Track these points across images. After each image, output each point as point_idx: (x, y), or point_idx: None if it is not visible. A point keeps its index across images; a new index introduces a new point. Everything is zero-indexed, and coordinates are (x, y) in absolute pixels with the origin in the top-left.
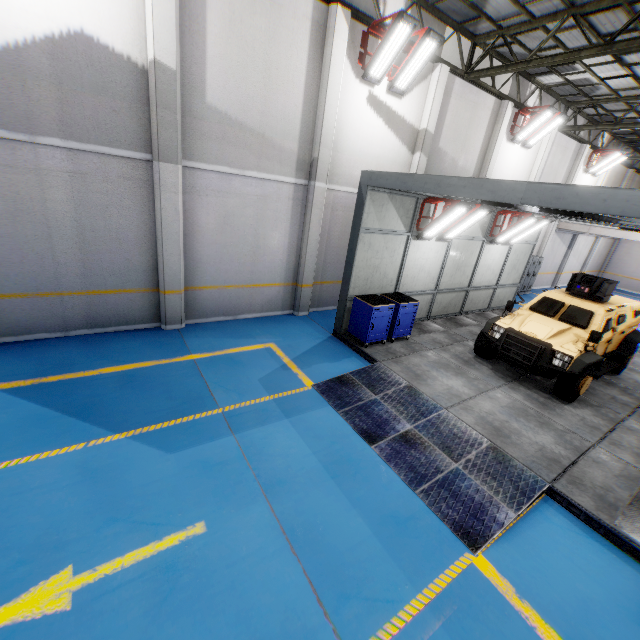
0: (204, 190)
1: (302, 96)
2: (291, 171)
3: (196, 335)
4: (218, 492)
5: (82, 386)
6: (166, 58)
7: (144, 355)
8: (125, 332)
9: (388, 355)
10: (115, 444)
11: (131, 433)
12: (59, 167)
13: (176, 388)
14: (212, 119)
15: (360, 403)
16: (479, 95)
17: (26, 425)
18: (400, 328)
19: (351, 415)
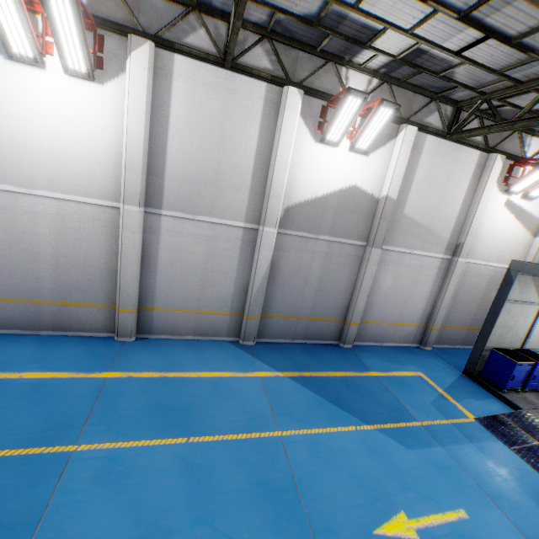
0: (387, 262)
1: (460, 205)
2: (442, 250)
3: (364, 355)
4: (459, 489)
5: (325, 383)
6: (392, 194)
7: (343, 366)
8: (321, 345)
9: (527, 404)
10: (371, 432)
11: (375, 426)
12: (322, 250)
13: (380, 398)
14: (403, 222)
15: (525, 445)
16: None
17: (315, 405)
18: (532, 381)
19: (523, 454)
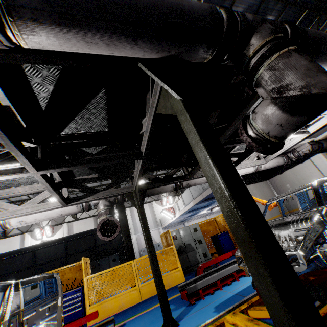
0: None
1: None
2: None
3: None
4: None
5: None
6: None
7: None
8: None
9: None
10: None
11: None
12: None
13: None
14: None
15: None
16: (85, 220)
17: None
18: None
19: None
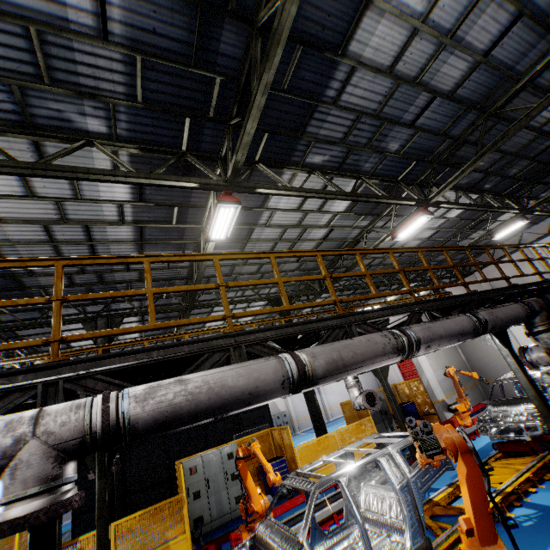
0: None
1: None
2: None
3: None
4: None
5: None
6: None
7: None
8: None
9: None
10: None
11: None
12: None
13: None
14: None
15: None
16: None
17: None
18: None
19: None
